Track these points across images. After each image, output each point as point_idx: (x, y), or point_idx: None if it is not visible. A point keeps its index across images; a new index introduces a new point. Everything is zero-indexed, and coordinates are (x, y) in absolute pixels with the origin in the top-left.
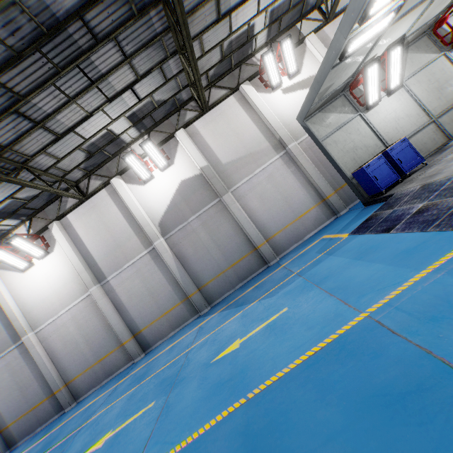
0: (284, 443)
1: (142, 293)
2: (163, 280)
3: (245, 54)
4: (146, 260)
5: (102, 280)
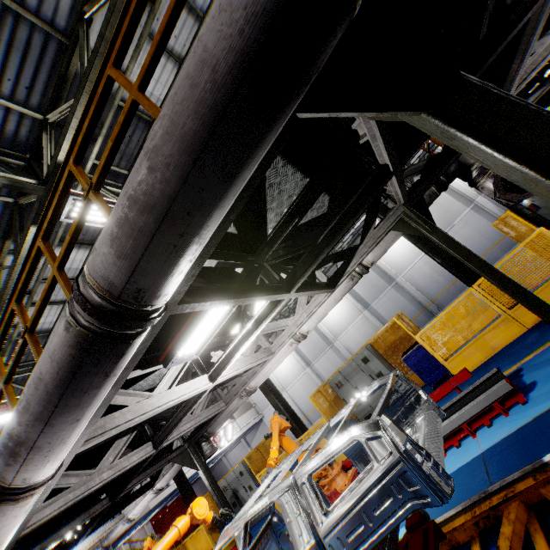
0: None
1: (473, 235)
2: (487, 223)
3: None
4: (470, 214)
5: None
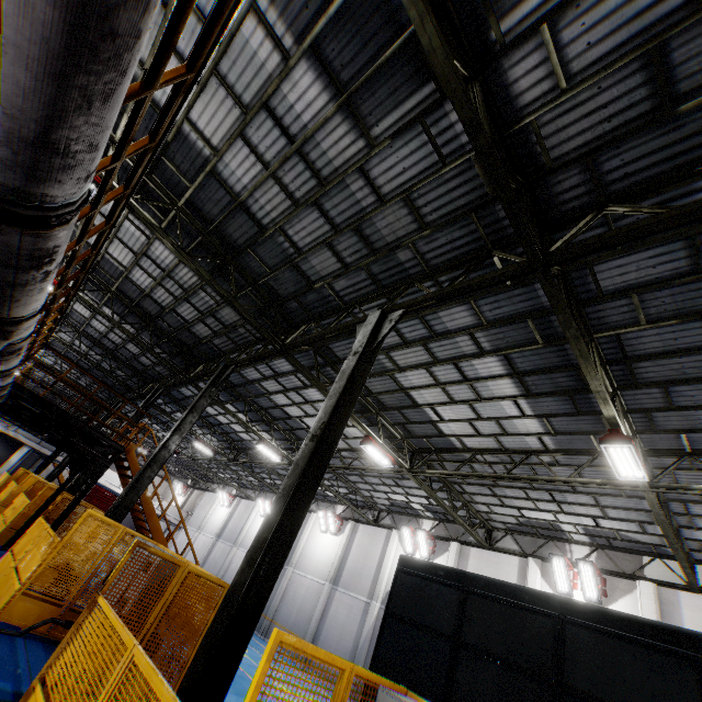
0: (240, 678)
1: (339, 624)
2: (354, 633)
3: (558, 535)
4: (361, 605)
5: (336, 585)
